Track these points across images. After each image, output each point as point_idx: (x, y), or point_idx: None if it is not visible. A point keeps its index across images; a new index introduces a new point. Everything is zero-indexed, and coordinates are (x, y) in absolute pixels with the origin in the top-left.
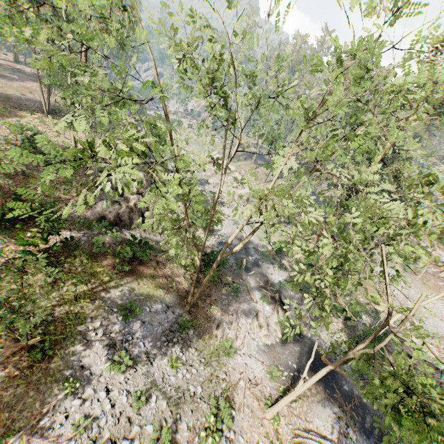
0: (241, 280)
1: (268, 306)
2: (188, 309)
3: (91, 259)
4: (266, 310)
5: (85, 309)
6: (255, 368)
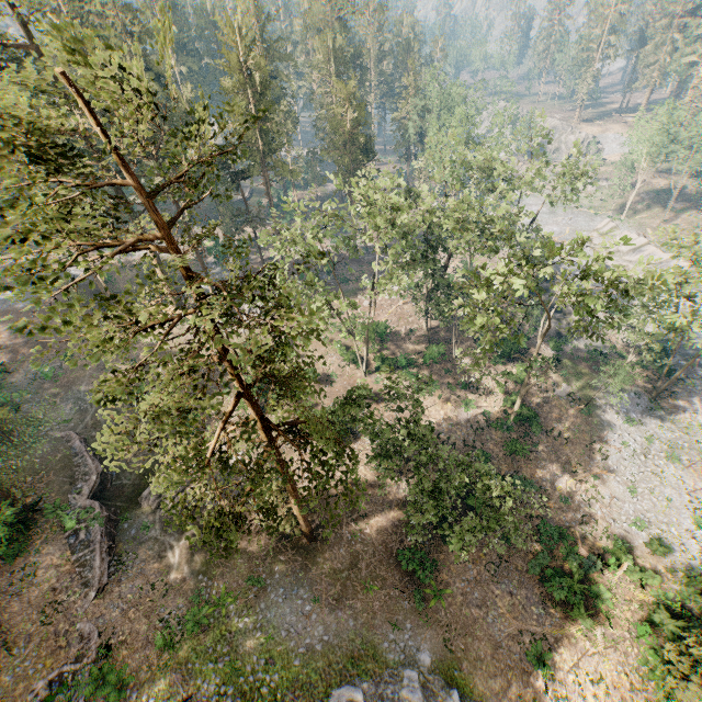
0: (694, 376)
1: None
2: (653, 397)
3: (573, 364)
4: None
5: (591, 393)
6: None
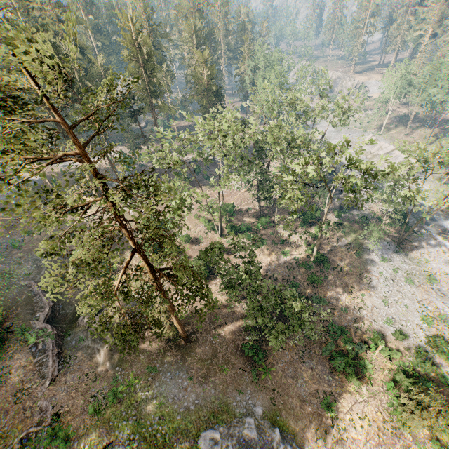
0: (423, 230)
1: (447, 243)
2: (398, 244)
3: (349, 226)
4: (446, 245)
5: (360, 243)
6: (444, 269)
